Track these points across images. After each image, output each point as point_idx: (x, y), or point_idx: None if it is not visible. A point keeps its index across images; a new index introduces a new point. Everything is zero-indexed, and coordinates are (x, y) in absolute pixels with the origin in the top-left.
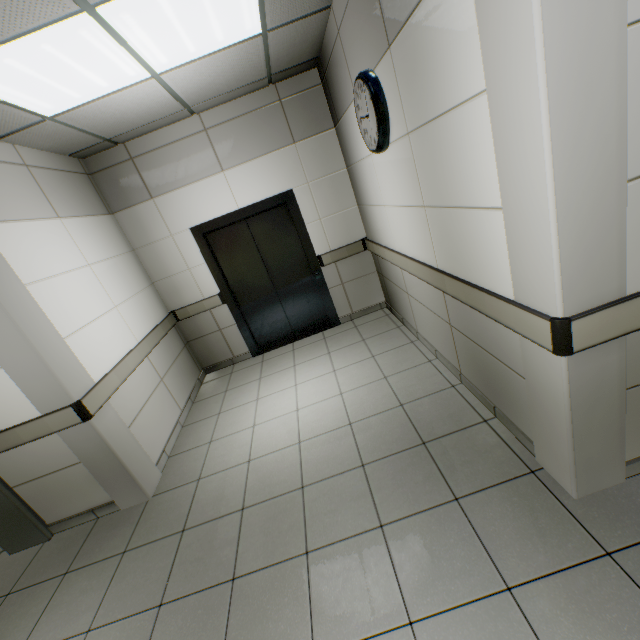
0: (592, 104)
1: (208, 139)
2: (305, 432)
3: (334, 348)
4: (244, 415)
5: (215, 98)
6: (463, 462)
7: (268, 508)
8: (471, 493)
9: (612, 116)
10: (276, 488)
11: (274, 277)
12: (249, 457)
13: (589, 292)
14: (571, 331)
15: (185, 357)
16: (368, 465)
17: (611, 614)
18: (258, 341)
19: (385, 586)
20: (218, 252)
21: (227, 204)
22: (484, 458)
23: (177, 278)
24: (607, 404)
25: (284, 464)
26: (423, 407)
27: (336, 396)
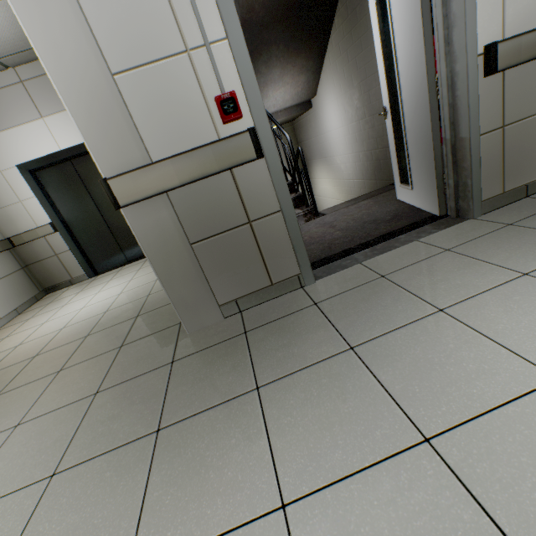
0: (52, 8)
1: (25, 90)
2: (73, 321)
3: (145, 266)
4: (45, 317)
5: (20, 53)
6: (148, 324)
7: (0, 373)
8: (134, 341)
9: (73, 19)
10: (18, 359)
11: (103, 210)
12: (21, 343)
13: (119, 159)
14: (112, 188)
15: (20, 277)
16: (90, 335)
17: (139, 395)
18: (95, 265)
19: (25, 406)
20: (49, 188)
21: (50, 146)
22: (162, 319)
23: (10, 209)
24: (178, 253)
25: (39, 343)
26: (160, 294)
27: (115, 296)
